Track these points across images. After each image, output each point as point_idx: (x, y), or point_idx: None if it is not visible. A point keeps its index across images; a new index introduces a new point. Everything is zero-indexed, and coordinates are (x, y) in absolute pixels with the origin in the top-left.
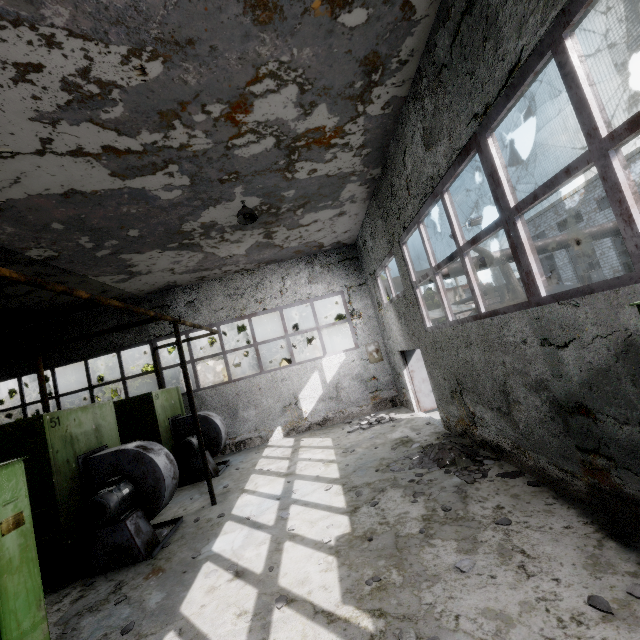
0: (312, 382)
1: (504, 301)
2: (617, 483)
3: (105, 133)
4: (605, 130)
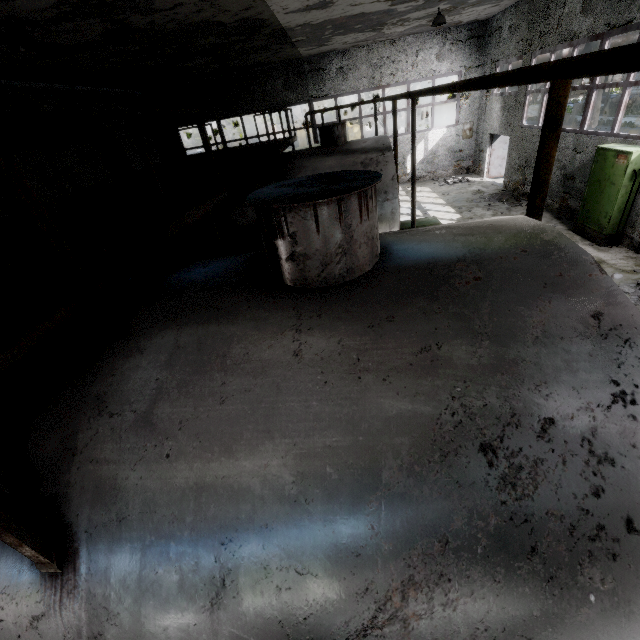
0: (418, 149)
1: None
2: (568, 203)
3: None
4: (632, 78)
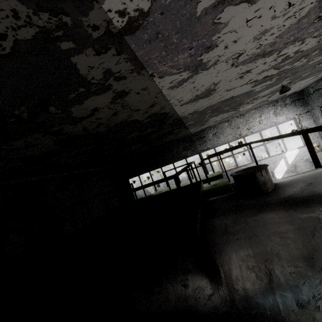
0: (280, 164)
1: None
2: None
3: (272, 71)
4: None
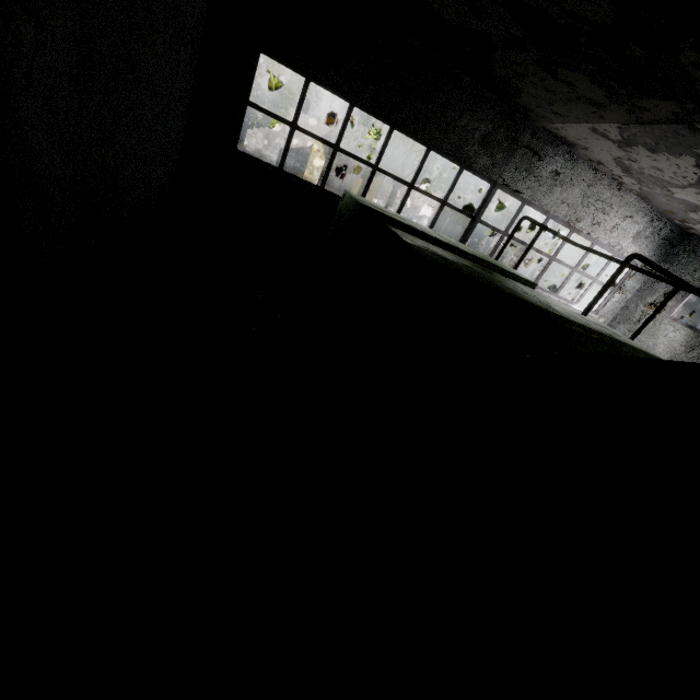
0: None
1: (563, 273)
2: None
3: None
4: None
